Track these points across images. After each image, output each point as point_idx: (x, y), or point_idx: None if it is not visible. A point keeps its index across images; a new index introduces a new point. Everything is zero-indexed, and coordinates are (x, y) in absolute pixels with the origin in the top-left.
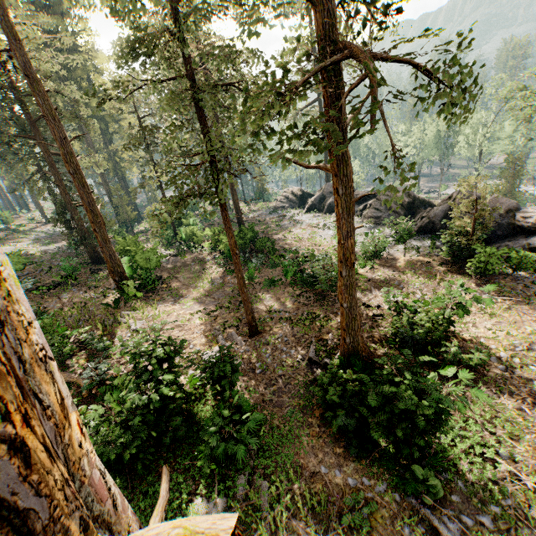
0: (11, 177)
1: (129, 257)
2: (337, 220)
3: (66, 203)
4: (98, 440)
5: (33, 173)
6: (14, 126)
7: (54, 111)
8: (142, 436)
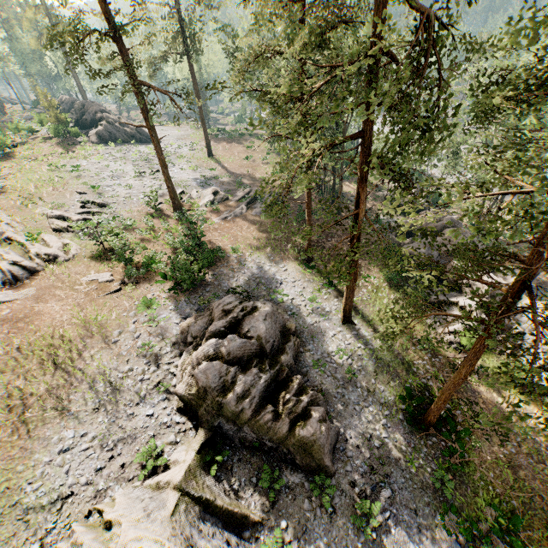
0: None
1: None
2: None
3: None
4: None
5: None
6: None
7: None
8: None
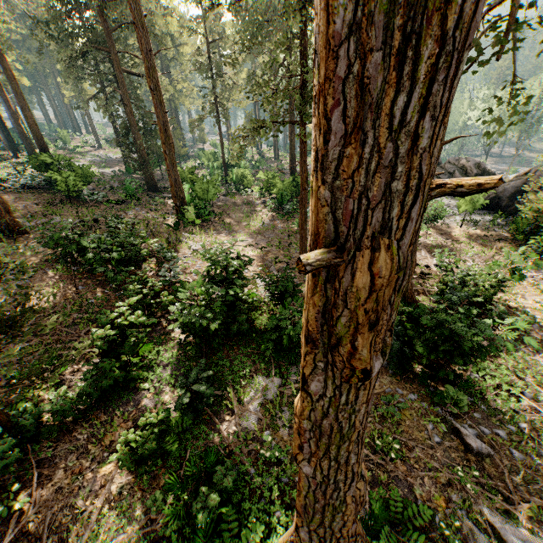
0: (76, 93)
1: (189, 185)
2: None
3: (131, 125)
4: (191, 310)
5: (100, 90)
6: (87, 36)
7: (143, 19)
8: (221, 318)
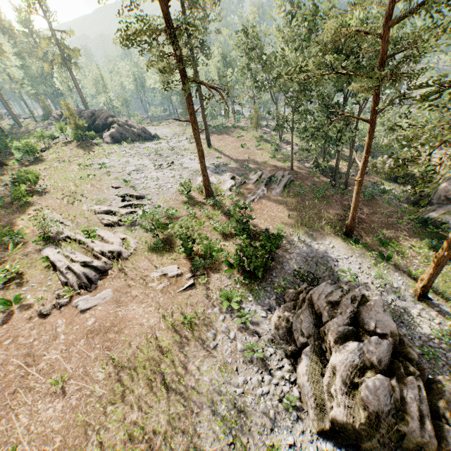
0: None
1: None
2: None
3: None
4: None
5: None
6: None
7: None
8: None
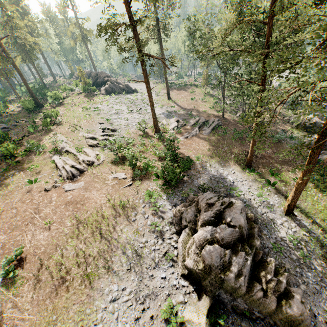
0: None
1: None
2: (20, 76)
3: None
4: None
5: None
6: None
7: None
8: None
